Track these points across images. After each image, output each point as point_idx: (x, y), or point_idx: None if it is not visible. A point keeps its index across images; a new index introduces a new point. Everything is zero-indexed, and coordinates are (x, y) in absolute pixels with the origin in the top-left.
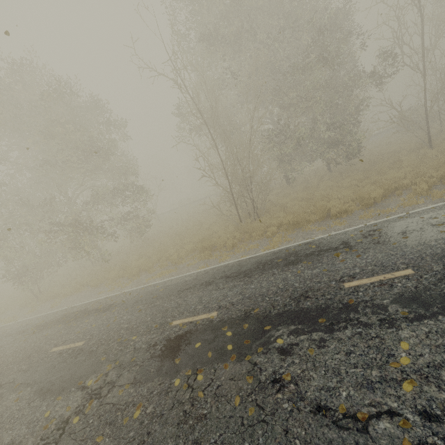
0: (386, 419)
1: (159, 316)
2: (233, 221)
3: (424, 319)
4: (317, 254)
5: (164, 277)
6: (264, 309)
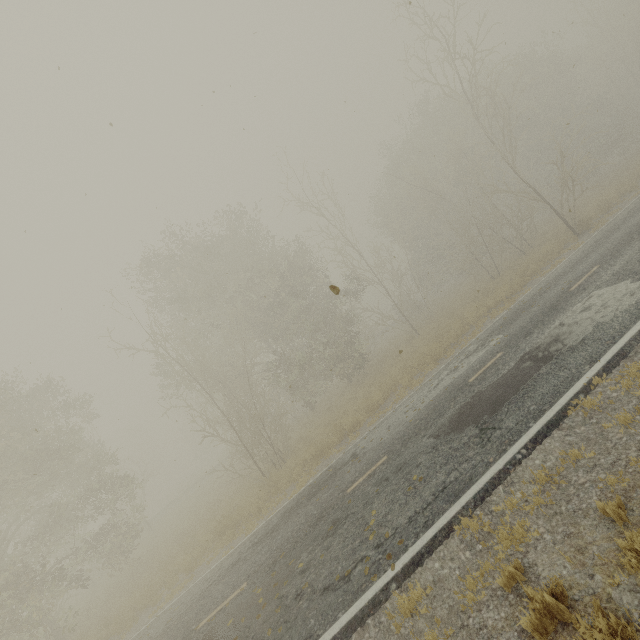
0: (359, 564)
1: (180, 633)
2: (255, 479)
3: (386, 488)
4: (333, 476)
5: (177, 595)
6: (289, 549)
